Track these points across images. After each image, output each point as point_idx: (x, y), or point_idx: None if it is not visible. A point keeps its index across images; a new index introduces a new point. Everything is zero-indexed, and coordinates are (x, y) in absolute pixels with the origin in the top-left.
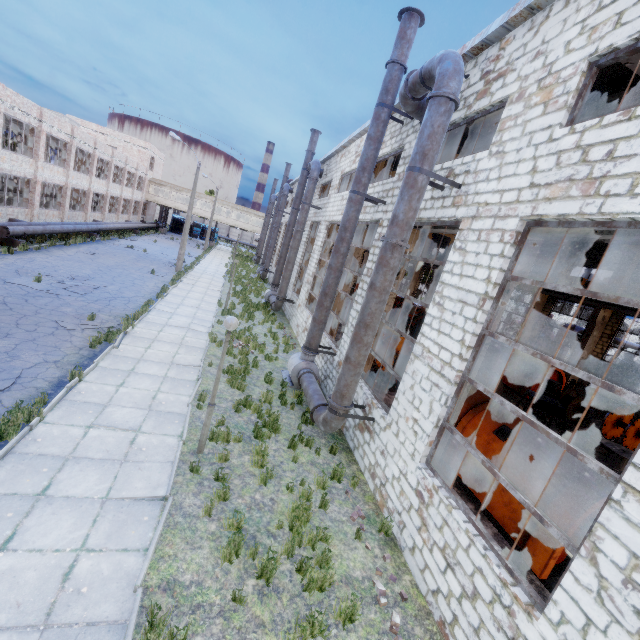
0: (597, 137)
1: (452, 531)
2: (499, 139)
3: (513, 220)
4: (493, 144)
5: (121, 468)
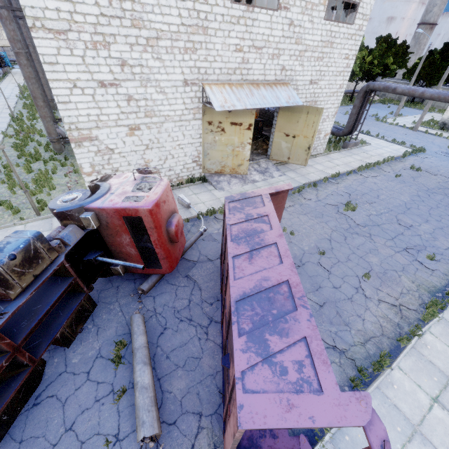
0: None
1: None
2: None
3: None
4: None
5: None
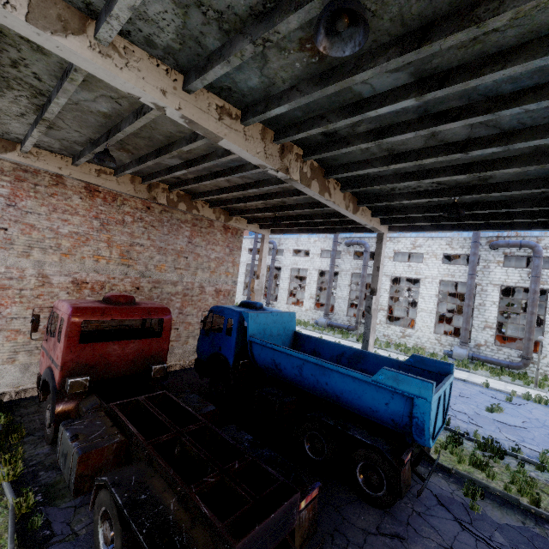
0: None
1: None
2: None
3: None
4: None
5: None
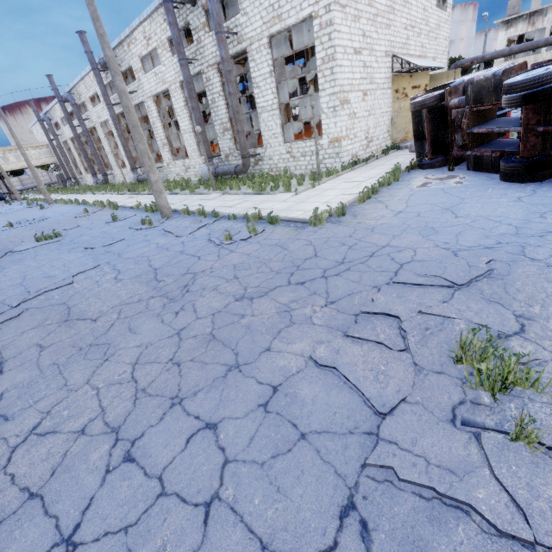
0: (273, 1)
1: (301, 147)
2: (242, 7)
3: (265, 39)
4: (241, 10)
5: (202, 199)
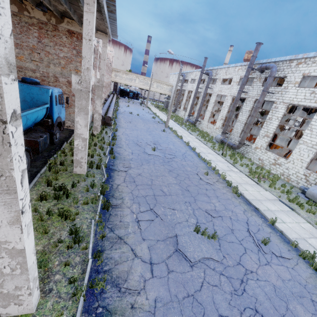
0: None
1: None
2: None
3: None
4: None
5: None
